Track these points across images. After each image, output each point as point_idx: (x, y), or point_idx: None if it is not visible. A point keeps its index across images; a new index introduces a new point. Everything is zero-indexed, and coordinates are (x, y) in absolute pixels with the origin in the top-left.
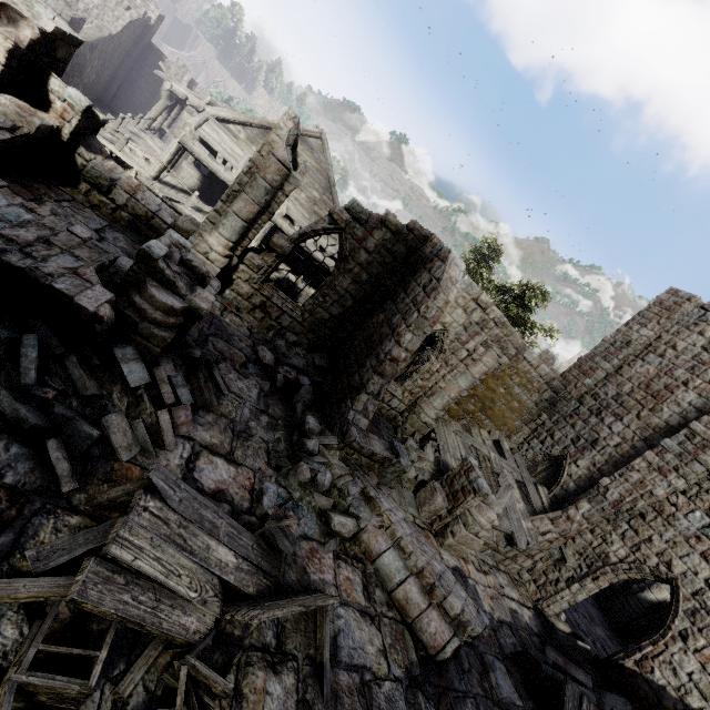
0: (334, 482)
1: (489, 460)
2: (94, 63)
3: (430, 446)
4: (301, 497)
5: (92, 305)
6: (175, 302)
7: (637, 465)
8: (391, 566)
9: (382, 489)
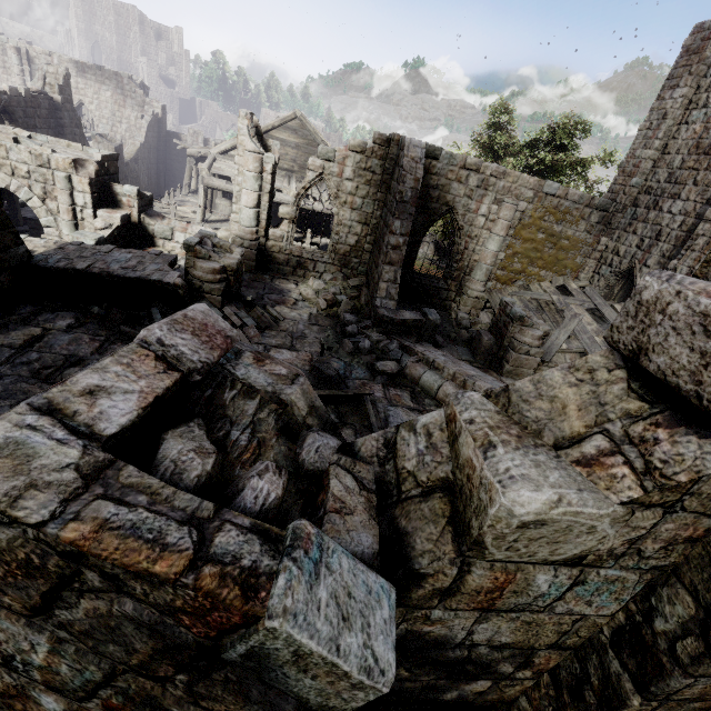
0: (375, 346)
1: (553, 304)
2: (142, 171)
3: (484, 313)
4: (351, 361)
5: (172, 280)
6: (215, 265)
7: (700, 230)
8: (429, 380)
9: (421, 344)
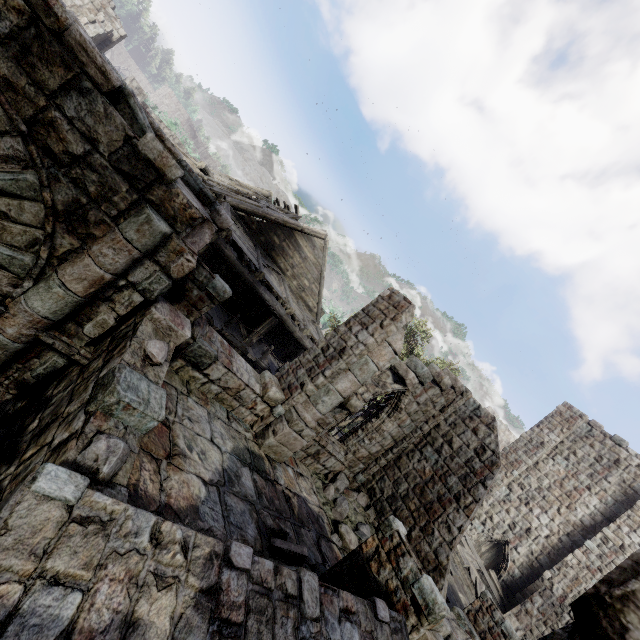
0: None
1: (457, 553)
2: None
3: None
4: None
5: None
6: None
7: (570, 561)
8: None
9: None
